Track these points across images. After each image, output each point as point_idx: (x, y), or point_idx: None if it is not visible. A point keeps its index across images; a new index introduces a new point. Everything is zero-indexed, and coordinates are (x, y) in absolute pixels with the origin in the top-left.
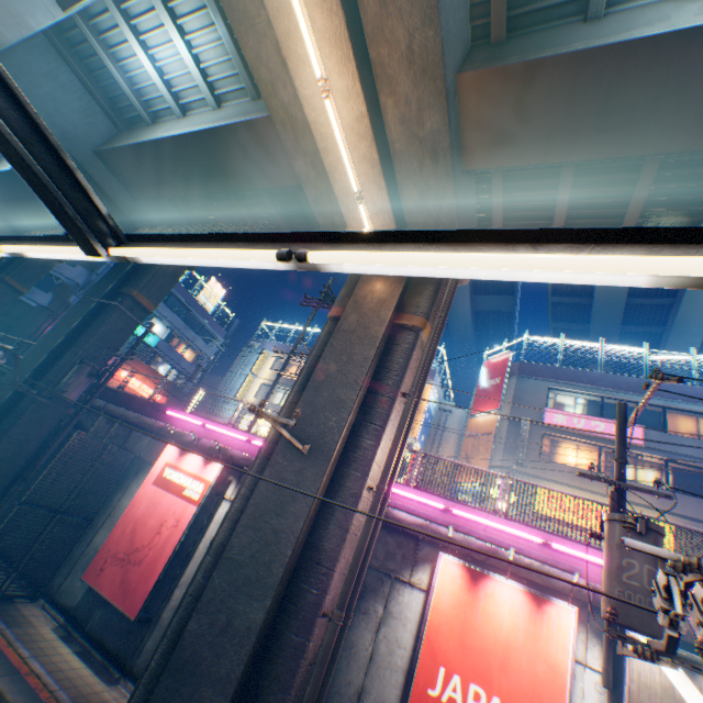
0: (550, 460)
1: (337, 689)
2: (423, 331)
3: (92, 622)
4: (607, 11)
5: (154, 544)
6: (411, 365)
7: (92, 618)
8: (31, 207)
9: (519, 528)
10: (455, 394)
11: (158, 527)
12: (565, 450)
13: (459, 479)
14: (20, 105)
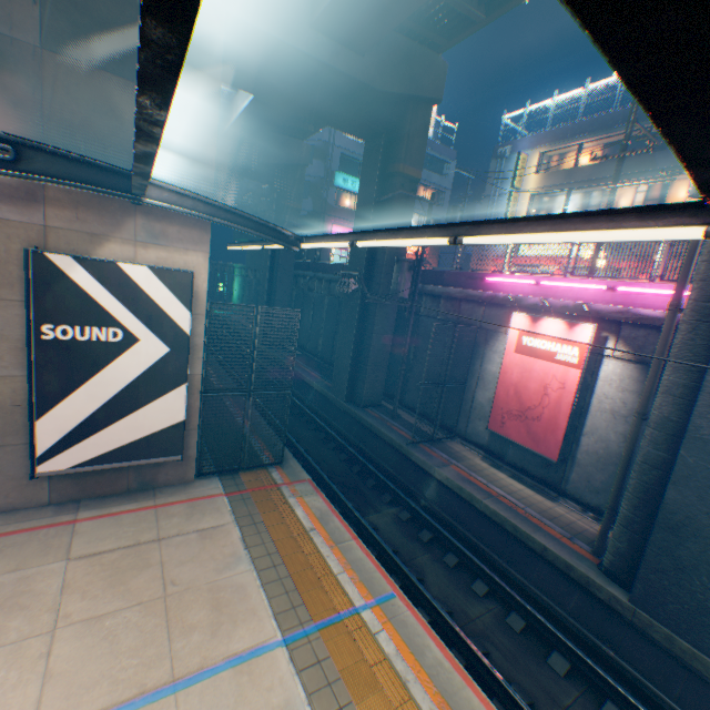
0: None
1: None
2: None
3: (506, 456)
4: None
5: (543, 404)
6: None
7: (505, 454)
8: (271, 130)
9: None
10: None
11: (540, 391)
12: None
13: None
14: None
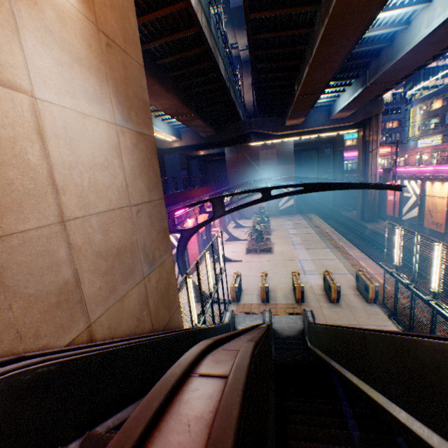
0: None
1: (385, 204)
2: (369, 140)
3: None
4: (334, 100)
5: None
6: (370, 149)
7: None
8: None
9: (403, 168)
10: None
11: None
12: None
13: None
14: None
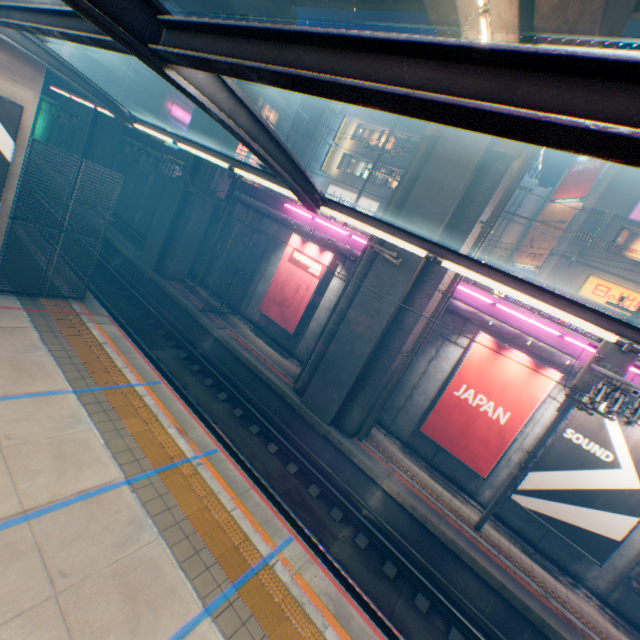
0: (616, 255)
1: (403, 382)
2: (515, 161)
3: (268, 330)
4: None
5: (295, 298)
6: (494, 195)
7: (267, 329)
8: None
9: (544, 324)
10: (546, 155)
11: (296, 289)
12: (637, 246)
13: (516, 261)
14: (289, 158)
